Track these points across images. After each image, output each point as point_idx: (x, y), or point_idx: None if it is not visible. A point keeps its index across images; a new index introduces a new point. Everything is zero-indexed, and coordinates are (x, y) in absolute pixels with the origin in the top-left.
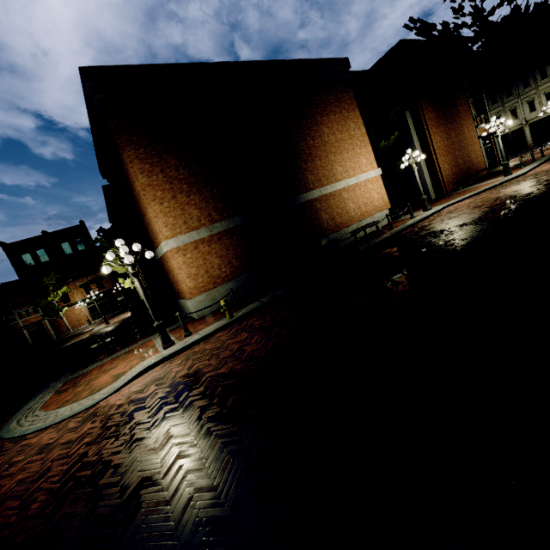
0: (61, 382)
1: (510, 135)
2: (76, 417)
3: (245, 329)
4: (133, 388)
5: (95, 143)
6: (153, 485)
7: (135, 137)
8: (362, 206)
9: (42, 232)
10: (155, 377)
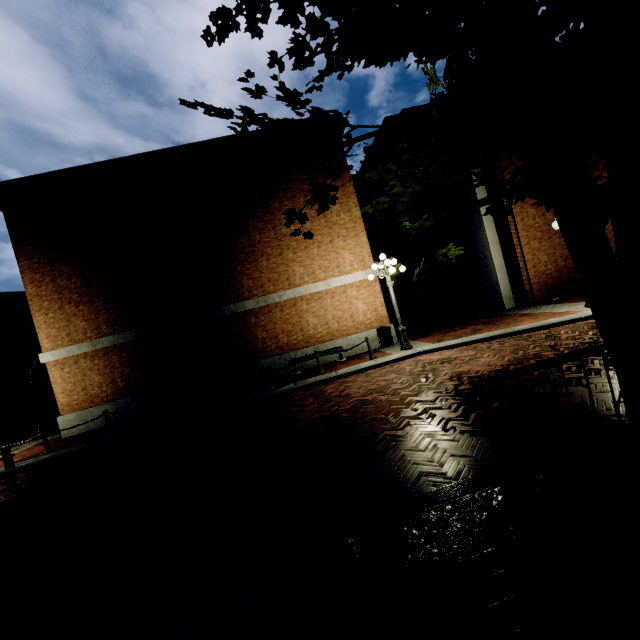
0: None
1: None
2: None
3: None
4: None
5: None
6: None
7: (31, 247)
8: (331, 322)
9: None
10: None
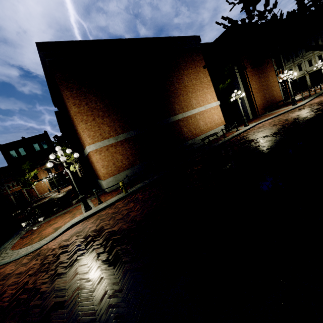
0: (25, 231)
1: (297, 80)
2: (28, 255)
3: (133, 200)
4: (63, 238)
5: (48, 86)
6: (59, 309)
7: (70, 84)
8: (208, 123)
9: (22, 138)
10: (77, 231)
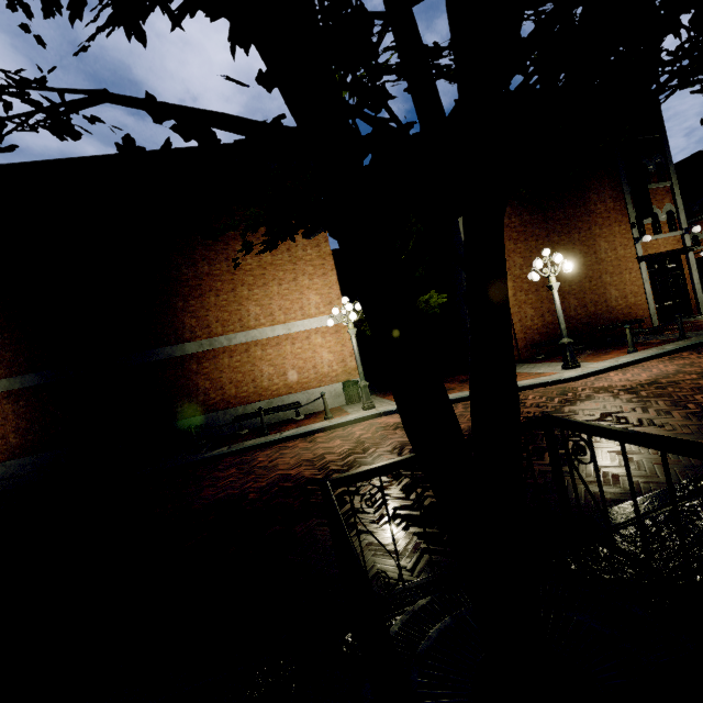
0: None
1: None
2: None
3: None
4: None
5: None
6: None
7: None
8: (290, 372)
9: None
10: None
